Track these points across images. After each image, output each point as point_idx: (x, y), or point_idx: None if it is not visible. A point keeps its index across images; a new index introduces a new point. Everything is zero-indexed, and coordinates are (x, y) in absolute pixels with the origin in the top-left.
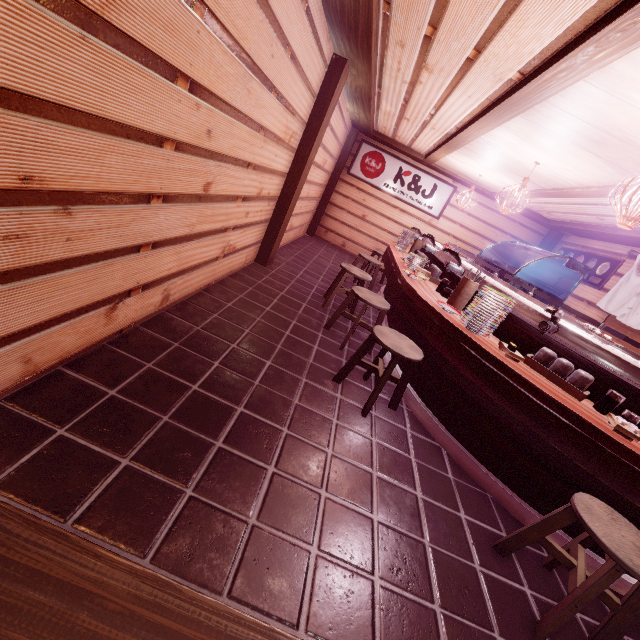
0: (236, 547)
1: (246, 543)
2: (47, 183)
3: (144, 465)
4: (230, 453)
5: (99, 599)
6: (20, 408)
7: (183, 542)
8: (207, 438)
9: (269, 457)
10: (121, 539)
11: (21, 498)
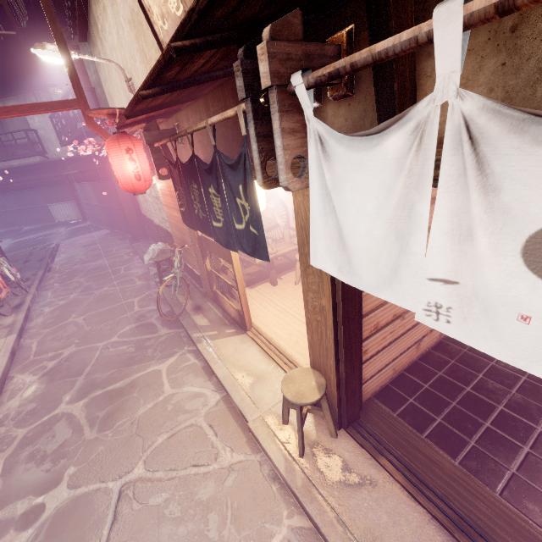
0: (502, 478)
1: (509, 479)
2: (398, 313)
3: (447, 423)
4: (495, 431)
5: (440, 466)
6: (395, 388)
7: (472, 463)
8: (479, 419)
9: (524, 441)
10: (444, 450)
11: (405, 422)
